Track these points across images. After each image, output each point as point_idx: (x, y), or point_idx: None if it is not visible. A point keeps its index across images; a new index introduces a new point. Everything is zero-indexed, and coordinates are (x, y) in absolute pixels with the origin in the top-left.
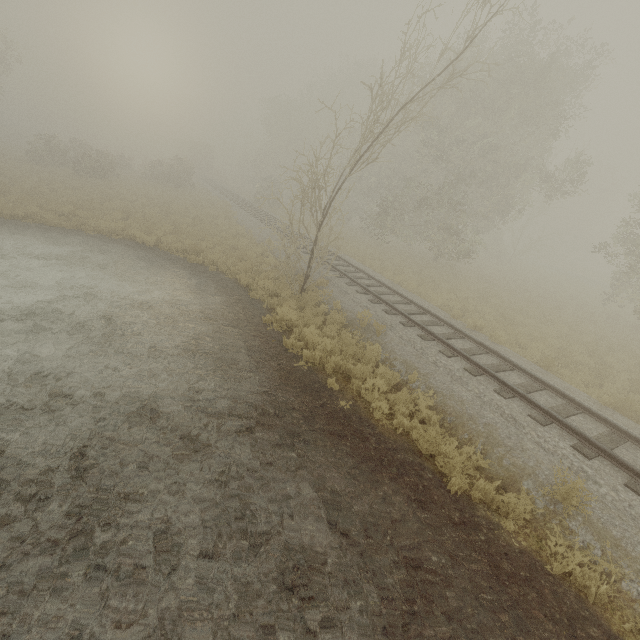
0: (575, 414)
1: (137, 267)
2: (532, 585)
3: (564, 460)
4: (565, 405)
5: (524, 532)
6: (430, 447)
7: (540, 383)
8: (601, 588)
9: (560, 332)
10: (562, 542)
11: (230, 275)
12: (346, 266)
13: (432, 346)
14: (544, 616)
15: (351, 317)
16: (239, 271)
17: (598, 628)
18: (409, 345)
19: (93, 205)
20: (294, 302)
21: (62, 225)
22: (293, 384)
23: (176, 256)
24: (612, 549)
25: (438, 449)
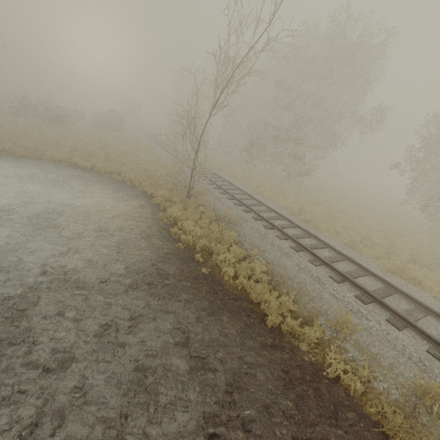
0: (363, 276)
1: (76, 183)
2: (313, 385)
3: (348, 305)
4: (357, 270)
5: (315, 352)
6: (258, 297)
7: (342, 256)
8: (357, 385)
9: (367, 224)
10: (338, 357)
11: (140, 188)
12: (223, 181)
13: (271, 232)
14: (317, 404)
15: (219, 214)
16: (147, 185)
17: (354, 412)
18: (256, 232)
19: (51, 142)
20: (181, 205)
21: (27, 156)
22: (171, 258)
23: (105, 176)
24: (370, 361)
25: (262, 298)
